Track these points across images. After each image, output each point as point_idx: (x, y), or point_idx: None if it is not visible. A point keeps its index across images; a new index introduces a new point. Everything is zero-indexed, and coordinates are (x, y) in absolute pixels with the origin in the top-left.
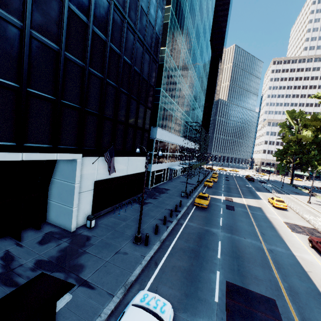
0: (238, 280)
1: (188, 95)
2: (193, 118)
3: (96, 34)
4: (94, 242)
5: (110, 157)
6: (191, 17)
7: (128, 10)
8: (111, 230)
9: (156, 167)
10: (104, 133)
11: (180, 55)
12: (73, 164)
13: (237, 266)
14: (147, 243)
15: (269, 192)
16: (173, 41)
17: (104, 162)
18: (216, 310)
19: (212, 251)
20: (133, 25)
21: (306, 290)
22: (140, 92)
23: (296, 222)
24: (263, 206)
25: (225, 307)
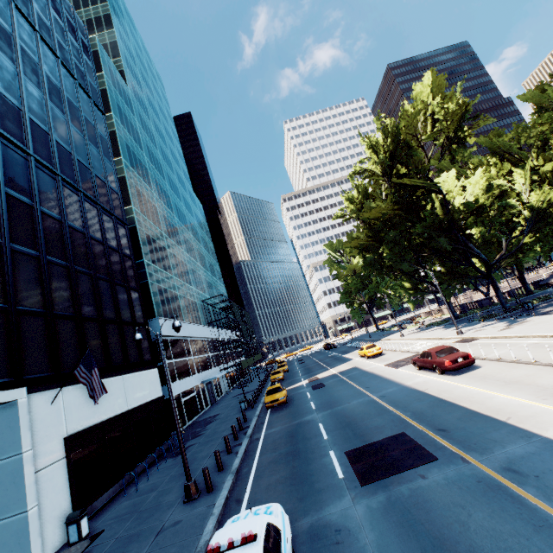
0: (359, 442)
1: (190, 262)
2: (213, 293)
3: (13, 198)
4: (100, 552)
5: (89, 372)
6: (156, 168)
7: (59, 165)
8: (131, 516)
9: (179, 386)
10: (63, 343)
11: (158, 212)
12: (9, 415)
13: (351, 431)
14: (210, 486)
15: (358, 348)
16: (140, 197)
17: (76, 396)
18: (346, 484)
19: (315, 438)
20: (72, 182)
21: (428, 405)
22: (110, 267)
23: (397, 359)
24: (357, 364)
25: (354, 475)
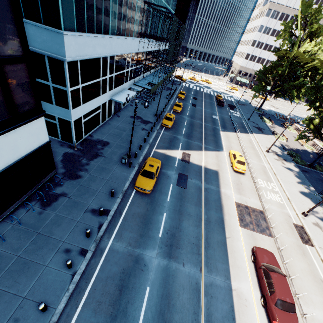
0: None
1: None
2: None
3: None
4: None
5: None
6: None
7: None
8: None
9: (83, 110)
10: None
11: None
12: None
13: None
14: None
15: (234, 130)
16: None
17: None
18: None
19: None
20: None
21: None
22: None
23: (247, 200)
24: (221, 169)
25: None
